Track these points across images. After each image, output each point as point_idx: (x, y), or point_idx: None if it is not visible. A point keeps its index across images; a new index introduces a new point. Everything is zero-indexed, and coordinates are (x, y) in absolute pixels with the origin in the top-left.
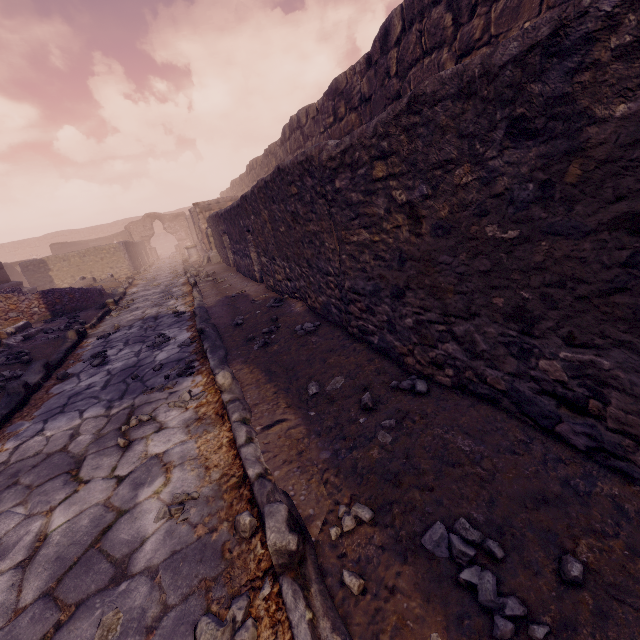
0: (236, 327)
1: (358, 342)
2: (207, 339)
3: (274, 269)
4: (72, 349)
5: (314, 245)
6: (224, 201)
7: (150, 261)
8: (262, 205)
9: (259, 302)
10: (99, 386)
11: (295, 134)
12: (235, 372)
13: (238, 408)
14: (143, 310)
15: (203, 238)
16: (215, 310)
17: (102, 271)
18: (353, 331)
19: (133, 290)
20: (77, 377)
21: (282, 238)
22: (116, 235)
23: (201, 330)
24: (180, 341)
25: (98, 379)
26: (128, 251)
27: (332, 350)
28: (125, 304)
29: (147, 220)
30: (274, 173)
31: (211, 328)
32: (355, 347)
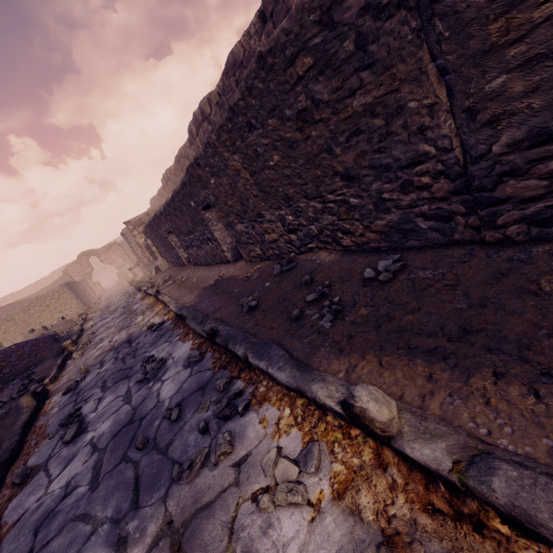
0: (252, 312)
1: (535, 245)
2: (232, 340)
3: (262, 230)
4: (31, 421)
5: (366, 133)
6: (153, 212)
7: (97, 295)
8: (228, 151)
9: (256, 276)
10: (84, 483)
11: (202, 127)
12: (347, 377)
13: (550, 493)
14: (109, 339)
15: (144, 252)
16: (204, 304)
17: (52, 318)
18: (505, 233)
19: (90, 324)
20: (44, 472)
21: (275, 175)
22: (56, 282)
23: (212, 331)
24: (182, 358)
25: (79, 467)
26: (72, 290)
27: (505, 272)
28: (86, 340)
29: (82, 259)
30: (248, 76)
31: (223, 324)
32: (548, 252)
